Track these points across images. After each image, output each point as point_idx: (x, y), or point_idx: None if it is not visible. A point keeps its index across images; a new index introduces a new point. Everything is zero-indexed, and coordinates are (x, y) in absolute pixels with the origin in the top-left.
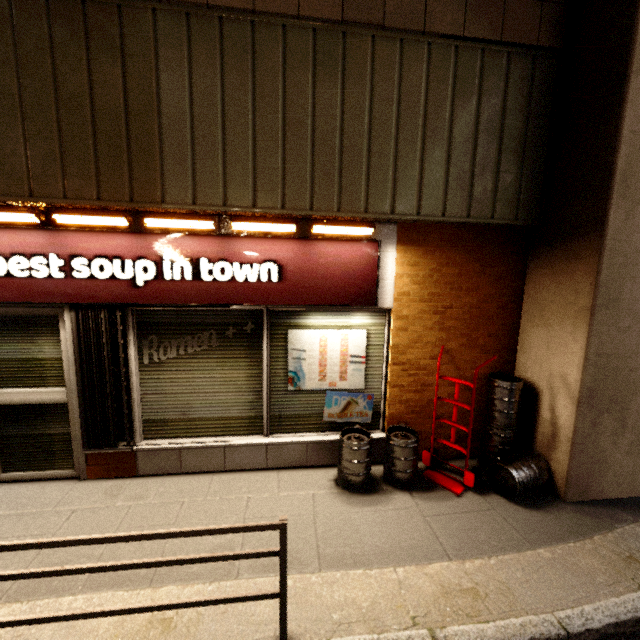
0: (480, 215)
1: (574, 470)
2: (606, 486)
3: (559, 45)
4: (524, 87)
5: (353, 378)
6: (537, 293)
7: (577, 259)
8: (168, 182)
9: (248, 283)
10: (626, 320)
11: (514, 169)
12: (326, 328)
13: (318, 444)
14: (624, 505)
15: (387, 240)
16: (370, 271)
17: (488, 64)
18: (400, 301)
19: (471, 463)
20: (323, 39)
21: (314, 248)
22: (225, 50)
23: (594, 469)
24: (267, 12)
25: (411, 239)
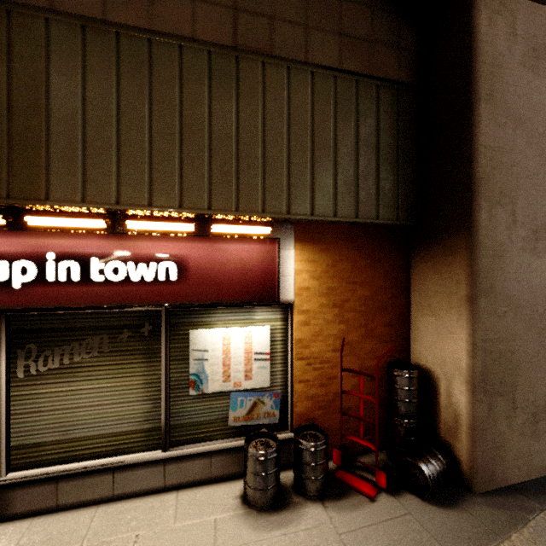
0: (367, 216)
1: (479, 458)
2: (508, 471)
3: (416, 82)
4: (392, 112)
5: (258, 376)
6: (422, 284)
7: (453, 253)
8: (54, 179)
9: (144, 282)
10: (502, 306)
11: (391, 177)
12: (229, 326)
13: (223, 453)
14: (528, 490)
15: (285, 238)
16: (270, 268)
17: (362, 92)
18: (301, 296)
19: (380, 456)
20: (218, 60)
21: (214, 246)
22: (121, 61)
23: (496, 455)
24: (164, 32)
25: (307, 237)
